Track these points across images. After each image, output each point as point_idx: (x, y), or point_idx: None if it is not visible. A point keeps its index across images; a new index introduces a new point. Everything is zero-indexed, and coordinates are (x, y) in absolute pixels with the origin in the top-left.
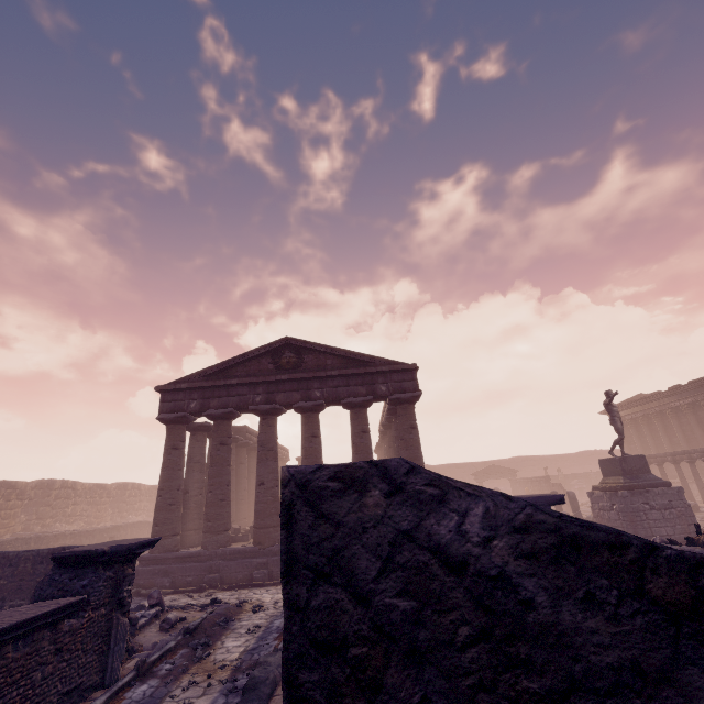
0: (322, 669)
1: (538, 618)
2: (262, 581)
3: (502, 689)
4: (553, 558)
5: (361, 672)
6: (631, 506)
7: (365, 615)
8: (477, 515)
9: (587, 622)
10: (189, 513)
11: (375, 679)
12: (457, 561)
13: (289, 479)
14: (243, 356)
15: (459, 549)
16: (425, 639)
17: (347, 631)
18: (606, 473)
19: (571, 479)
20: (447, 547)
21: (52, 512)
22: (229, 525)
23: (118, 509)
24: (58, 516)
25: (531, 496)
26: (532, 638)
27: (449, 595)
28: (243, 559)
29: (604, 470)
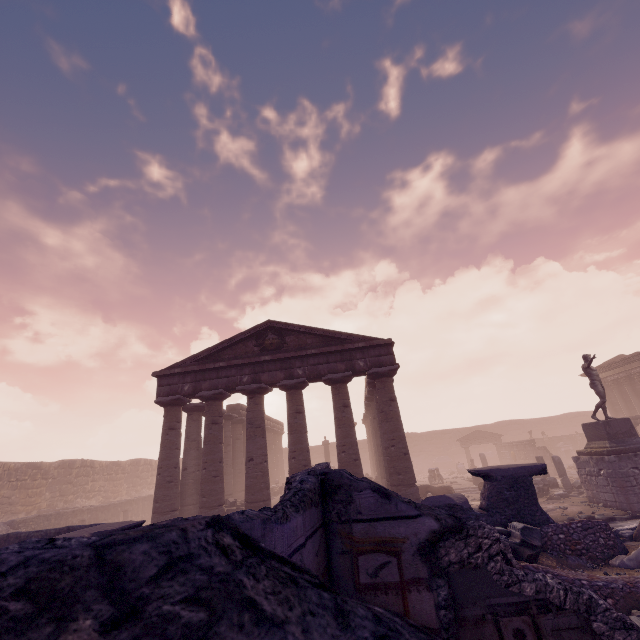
0: None
1: None
2: None
3: None
4: None
5: None
6: (620, 471)
7: None
8: None
9: None
10: (188, 488)
11: None
12: None
13: None
14: (230, 340)
15: None
16: None
17: None
18: (590, 437)
19: (556, 441)
20: None
21: (73, 488)
22: (222, 500)
23: (132, 484)
24: (79, 492)
25: (511, 467)
26: None
27: None
28: None
29: (588, 434)
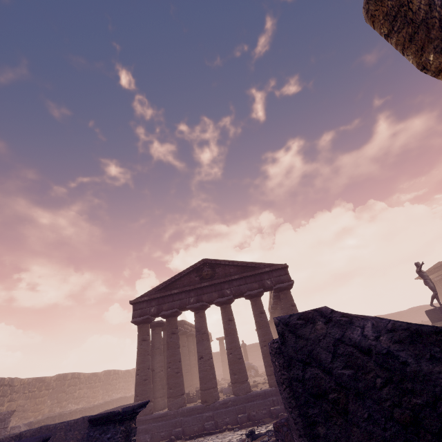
0: (319, 406)
1: (411, 369)
2: (211, 430)
3: (404, 404)
4: (410, 341)
5: (337, 405)
6: None
7: (331, 379)
8: (369, 327)
9: (435, 368)
10: (156, 385)
11: (344, 408)
12: (366, 349)
13: (278, 322)
14: (179, 275)
15: (365, 343)
16: (361, 387)
17: (325, 387)
18: (433, 320)
19: None
20: (359, 343)
21: (66, 396)
22: (183, 390)
23: (106, 390)
24: (70, 399)
25: None
26: (411, 379)
27: (367, 365)
28: (196, 414)
29: (430, 318)
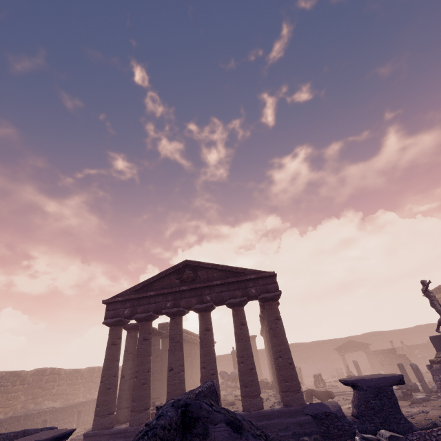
0: None
1: None
2: None
3: None
4: None
5: None
6: None
7: None
8: None
9: None
10: (124, 393)
11: None
12: None
13: None
14: (158, 275)
15: None
16: None
17: None
18: (438, 348)
19: (413, 349)
20: None
21: (42, 392)
22: (149, 404)
23: (88, 388)
24: (47, 395)
25: (374, 377)
26: None
27: None
28: None
29: (436, 345)
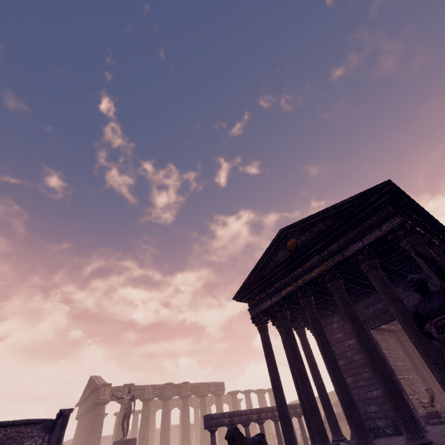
0: None
1: None
2: None
3: None
4: None
5: None
6: None
7: None
8: None
9: None
10: None
11: None
12: None
13: None
14: (86, 387)
15: None
16: None
17: None
18: None
19: None
20: None
21: None
22: None
23: None
24: None
25: None
26: None
27: None
28: None
29: None
